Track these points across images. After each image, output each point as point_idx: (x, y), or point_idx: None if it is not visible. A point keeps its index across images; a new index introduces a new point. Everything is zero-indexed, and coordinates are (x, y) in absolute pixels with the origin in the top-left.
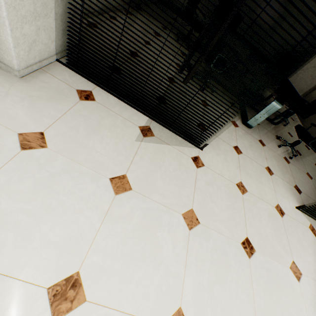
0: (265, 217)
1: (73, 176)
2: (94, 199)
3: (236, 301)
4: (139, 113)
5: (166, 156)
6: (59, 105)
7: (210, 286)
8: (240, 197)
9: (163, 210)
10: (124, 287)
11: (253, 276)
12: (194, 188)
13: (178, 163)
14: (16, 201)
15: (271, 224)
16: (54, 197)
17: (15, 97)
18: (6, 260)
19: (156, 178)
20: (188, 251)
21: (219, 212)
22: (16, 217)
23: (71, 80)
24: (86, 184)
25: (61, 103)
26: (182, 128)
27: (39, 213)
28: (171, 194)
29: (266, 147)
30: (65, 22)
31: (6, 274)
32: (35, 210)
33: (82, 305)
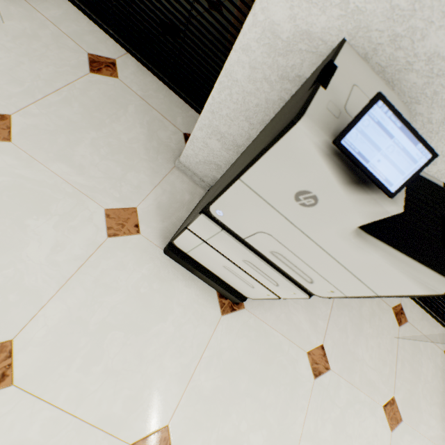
0: None
1: (356, 408)
2: (376, 441)
3: None
4: None
5: (422, 356)
6: None
7: None
8: None
9: None
10: None
11: None
12: None
13: (434, 365)
14: None
15: None
16: (348, 444)
17: None
18: None
19: (418, 397)
20: None
21: None
22: None
23: None
24: (367, 419)
25: None
26: (438, 306)
27: None
28: (434, 421)
29: None
30: None
31: None
32: None
33: None
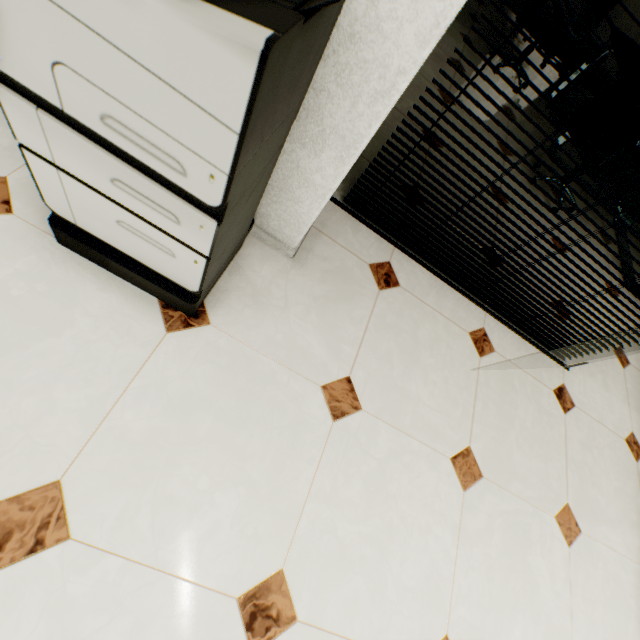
0: None
1: (405, 461)
2: (438, 503)
3: None
4: (465, 300)
5: (517, 395)
6: (355, 309)
7: None
8: (633, 468)
9: (528, 511)
10: None
11: None
12: (565, 459)
13: (537, 408)
14: (351, 520)
15: None
16: (391, 507)
17: (297, 305)
18: (366, 624)
19: (510, 448)
20: (572, 587)
21: (605, 504)
22: (358, 550)
23: (357, 242)
24: (423, 475)
25: (357, 305)
26: (540, 328)
27: (381, 538)
28: (535, 478)
29: None
30: None
31: None
32: (376, 533)
33: None
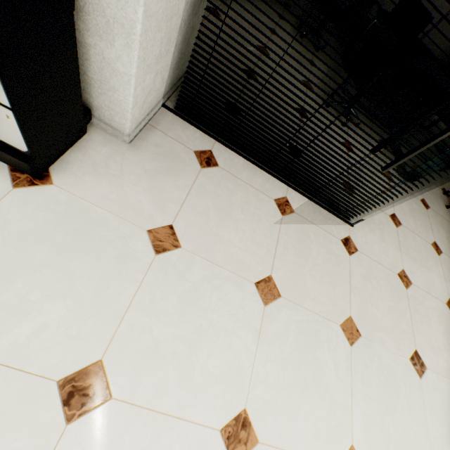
0: (435, 319)
1: (216, 284)
2: (243, 314)
3: (410, 434)
4: (272, 178)
5: (311, 242)
6: (180, 180)
7: (380, 417)
8: (404, 293)
9: (318, 321)
10: (293, 423)
11: (426, 402)
12: (349, 286)
13: (327, 251)
14: (166, 325)
15: (442, 329)
16: (202, 316)
17: (131, 175)
18: (174, 400)
19: (305, 277)
20: (352, 374)
21: (381, 317)
22: (171, 346)
23: (185, 136)
24: (231, 294)
25: (182, 177)
26: (329, 197)
27: (192, 338)
28: (325, 298)
29: (431, 210)
30: (180, 51)
31: (178, 416)
32: (188, 335)
33: (255, 447)
